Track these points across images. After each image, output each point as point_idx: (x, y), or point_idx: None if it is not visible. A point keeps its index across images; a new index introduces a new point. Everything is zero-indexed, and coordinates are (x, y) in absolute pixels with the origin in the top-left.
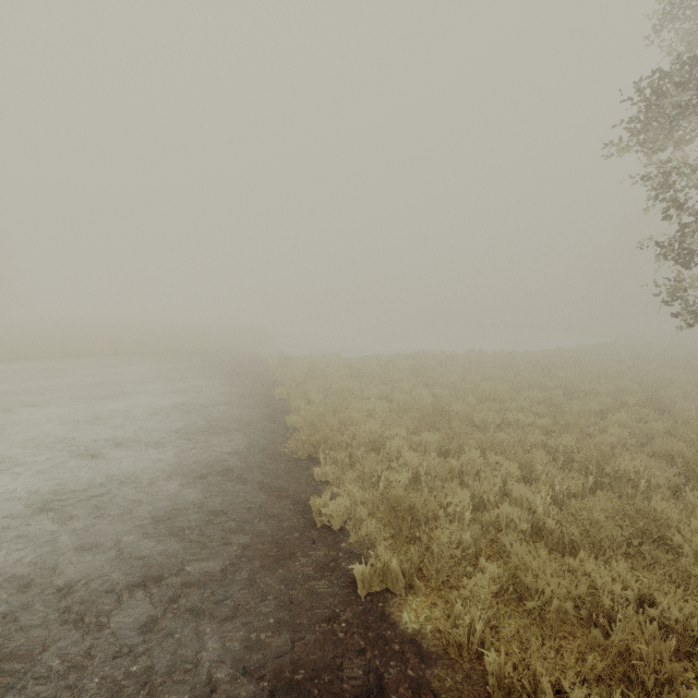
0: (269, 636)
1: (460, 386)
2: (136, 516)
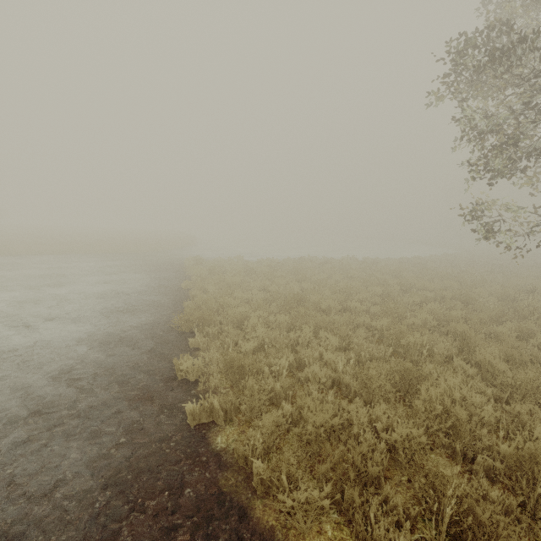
0: (115, 451)
1: (324, 282)
2: (46, 370)
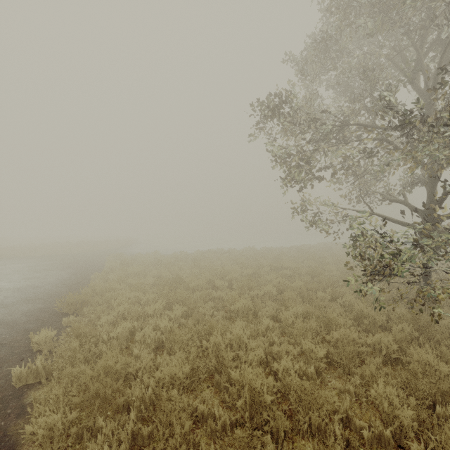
0: None
1: (210, 267)
2: None
